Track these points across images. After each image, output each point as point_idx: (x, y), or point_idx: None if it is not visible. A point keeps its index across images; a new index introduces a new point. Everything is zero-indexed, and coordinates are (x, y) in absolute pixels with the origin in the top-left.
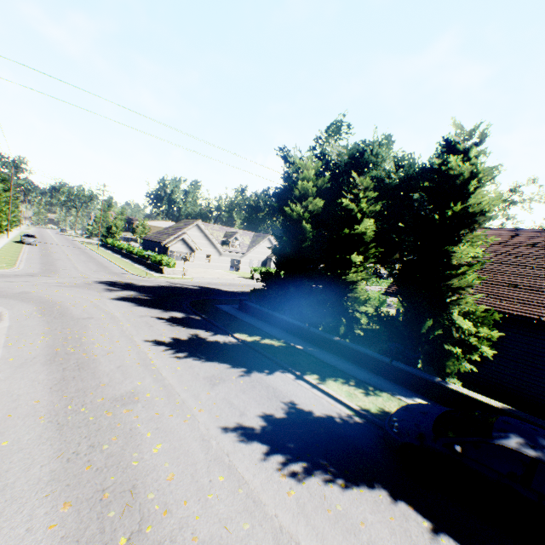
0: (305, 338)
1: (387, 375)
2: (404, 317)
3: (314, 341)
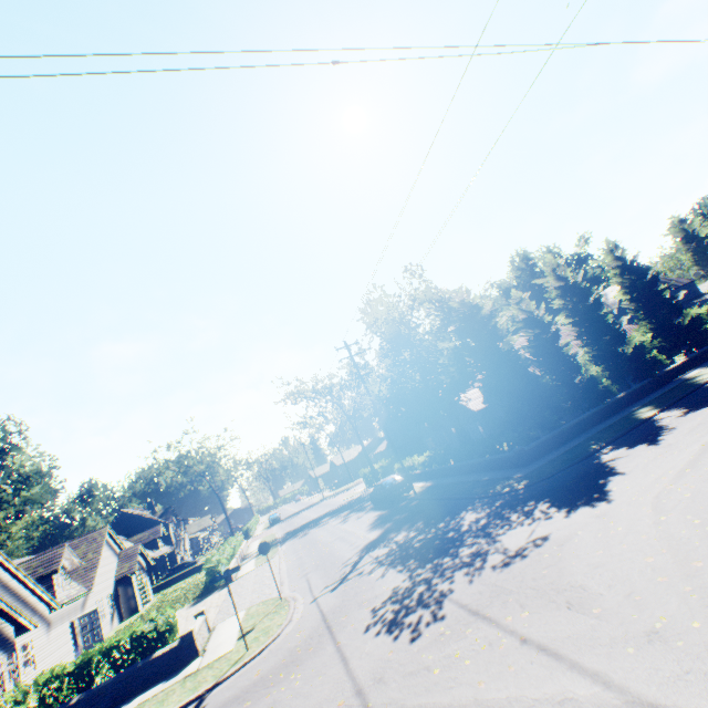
0: (608, 416)
1: (657, 387)
2: (641, 344)
3: (615, 411)
